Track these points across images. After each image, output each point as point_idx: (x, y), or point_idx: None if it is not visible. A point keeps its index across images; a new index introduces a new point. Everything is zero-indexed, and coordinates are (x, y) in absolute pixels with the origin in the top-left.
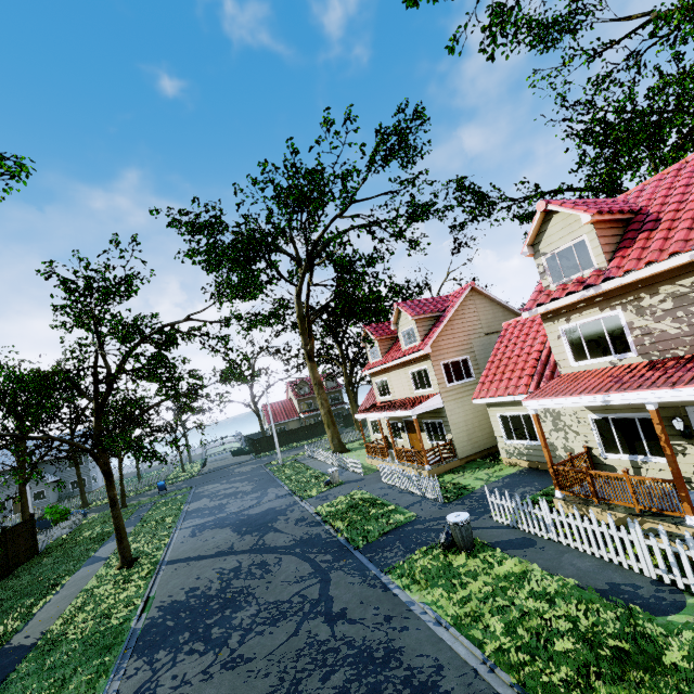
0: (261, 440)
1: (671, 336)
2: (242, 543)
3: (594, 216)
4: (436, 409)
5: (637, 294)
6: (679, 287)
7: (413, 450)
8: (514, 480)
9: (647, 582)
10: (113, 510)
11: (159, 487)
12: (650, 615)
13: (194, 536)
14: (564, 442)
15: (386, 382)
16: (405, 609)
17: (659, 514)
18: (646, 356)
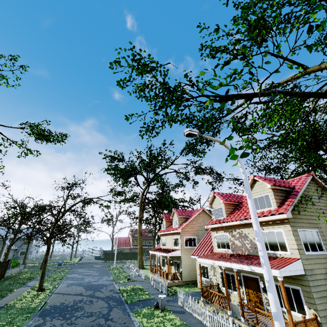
0: (110, 254)
1: (238, 246)
2: (86, 293)
3: (224, 201)
4: (179, 256)
5: (232, 229)
6: (240, 231)
7: (165, 272)
8: (196, 294)
9: None
10: (44, 264)
11: (59, 264)
12: None
13: (68, 286)
14: (216, 281)
15: (165, 239)
16: (131, 322)
17: (224, 310)
18: (233, 251)
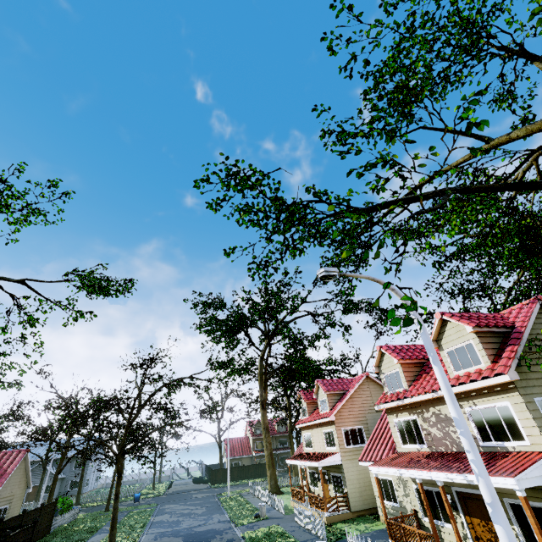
0: (218, 471)
1: (438, 438)
2: None
3: (400, 360)
4: (338, 465)
5: (421, 409)
6: (436, 410)
7: (319, 497)
8: (379, 534)
9: None
10: (115, 502)
11: (135, 498)
12: None
13: (156, 539)
14: (411, 507)
15: (310, 436)
16: None
17: None
18: (431, 448)
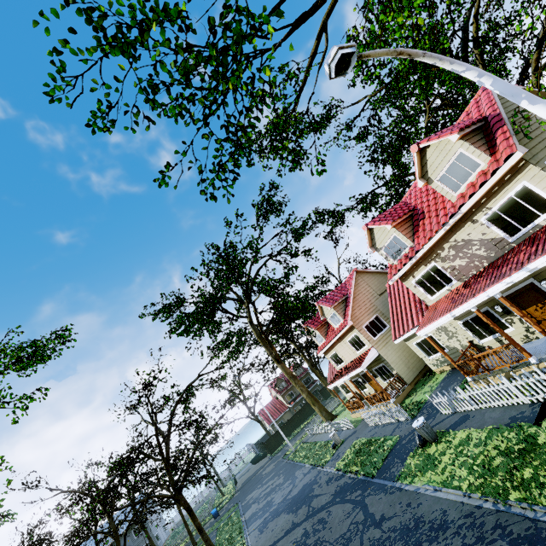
0: (270, 440)
1: (464, 266)
2: (299, 517)
3: (392, 224)
4: (376, 358)
5: (435, 252)
6: (451, 243)
7: (377, 393)
8: (446, 382)
9: (527, 407)
10: (202, 535)
11: (214, 515)
12: (529, 423)
13: (262, 532)
14: (459, 343)
15: (336, 354)
16: (415, 494)
17: (519, 364)
18: (461, 280)
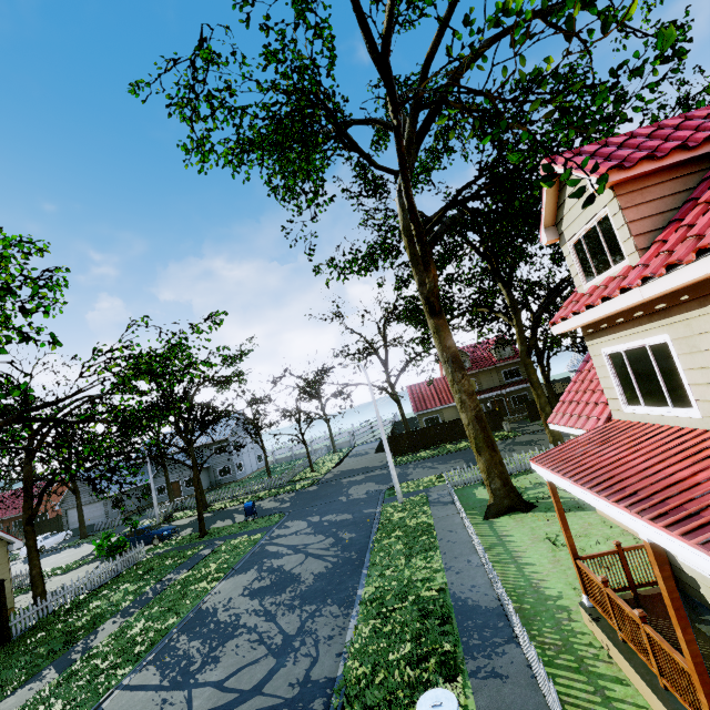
0: (400, 437)
1: None
2: None
3: None
4: None
5: None
6: None
7: None
8: None
9: None
10: None
11: (246, 510)
12: None
13: None
14: None
15: (663, 353)
16: None
17: None
18: None
